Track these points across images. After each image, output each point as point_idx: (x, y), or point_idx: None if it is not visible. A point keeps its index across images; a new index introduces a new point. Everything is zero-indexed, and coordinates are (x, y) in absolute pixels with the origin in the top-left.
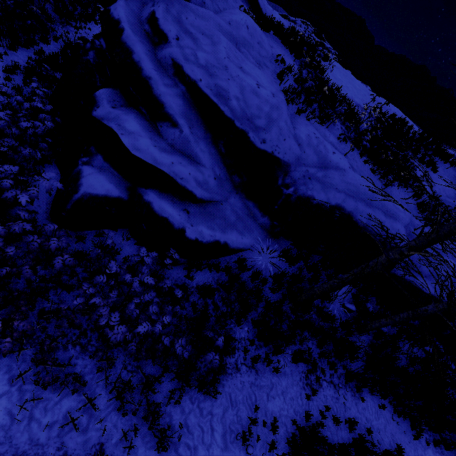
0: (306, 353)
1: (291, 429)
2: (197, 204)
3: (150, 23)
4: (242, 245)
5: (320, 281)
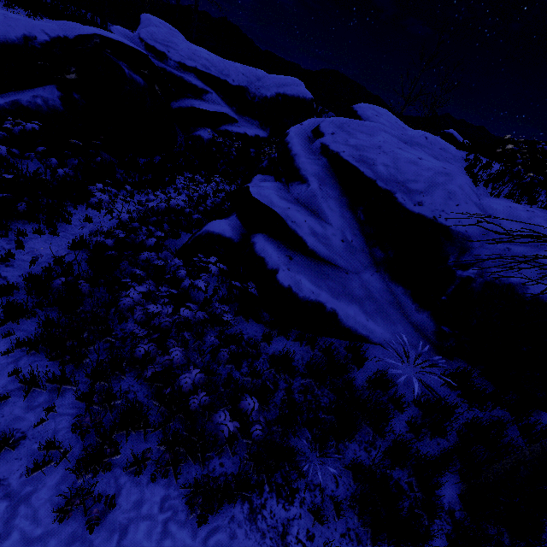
0: None
1: None
2: (308, 257)
3: (313, 131)
4: (366, 330)
5: None
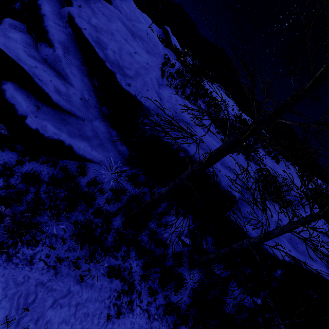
0: (125, 270)
1: None
2: (54, 108)
3: None
4: (91, 156)
5: (159, 207)
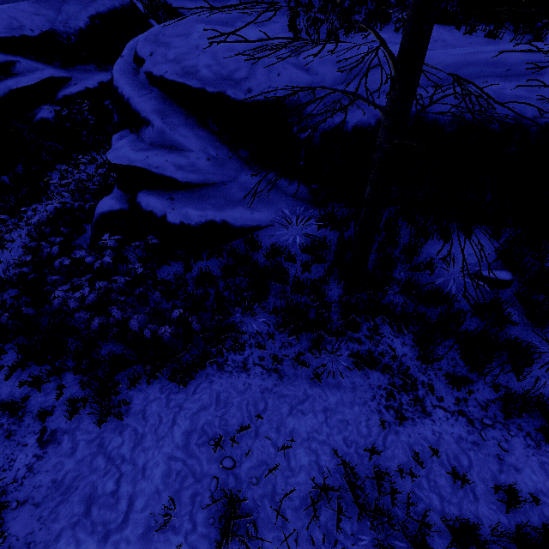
0: (383, 355)
1: (329, 463)
2: (187, 190)
3: (134, 60)
4: (255, 222)
5: (397, 240)
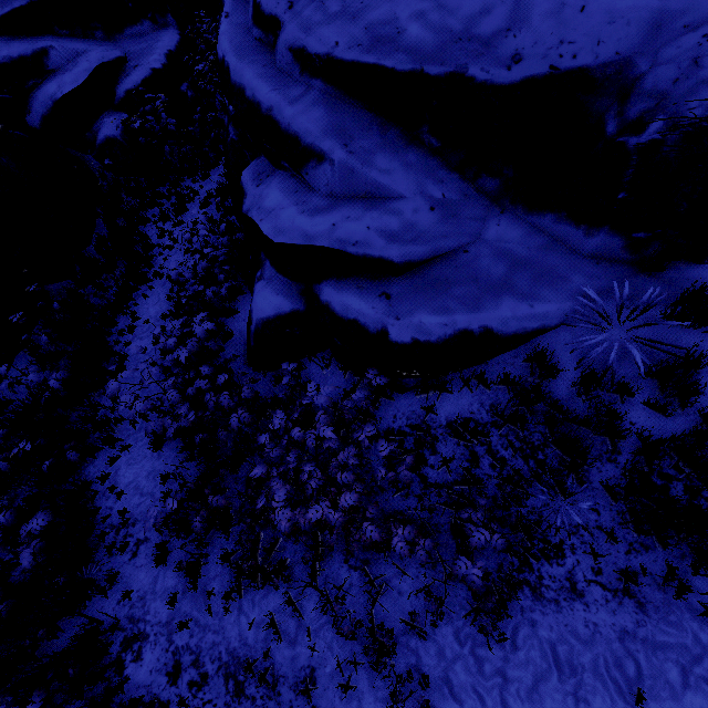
0: None
1: None
2: (406, 274)
3: (255, 21)
4: (536, 321)
5: None
